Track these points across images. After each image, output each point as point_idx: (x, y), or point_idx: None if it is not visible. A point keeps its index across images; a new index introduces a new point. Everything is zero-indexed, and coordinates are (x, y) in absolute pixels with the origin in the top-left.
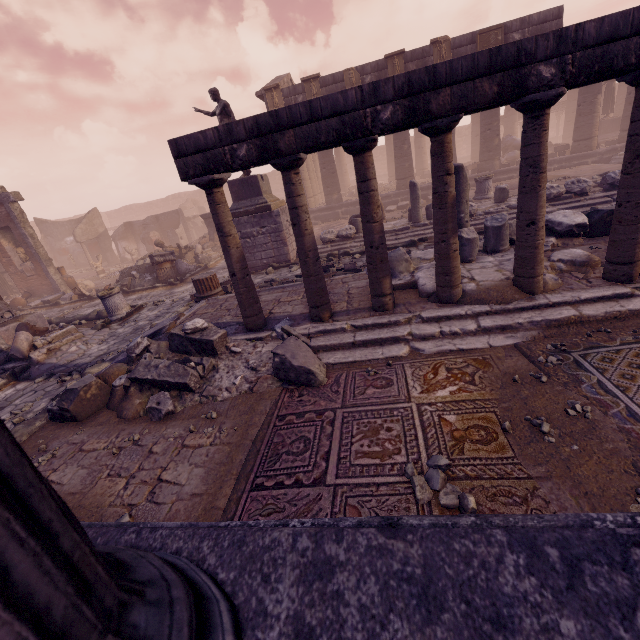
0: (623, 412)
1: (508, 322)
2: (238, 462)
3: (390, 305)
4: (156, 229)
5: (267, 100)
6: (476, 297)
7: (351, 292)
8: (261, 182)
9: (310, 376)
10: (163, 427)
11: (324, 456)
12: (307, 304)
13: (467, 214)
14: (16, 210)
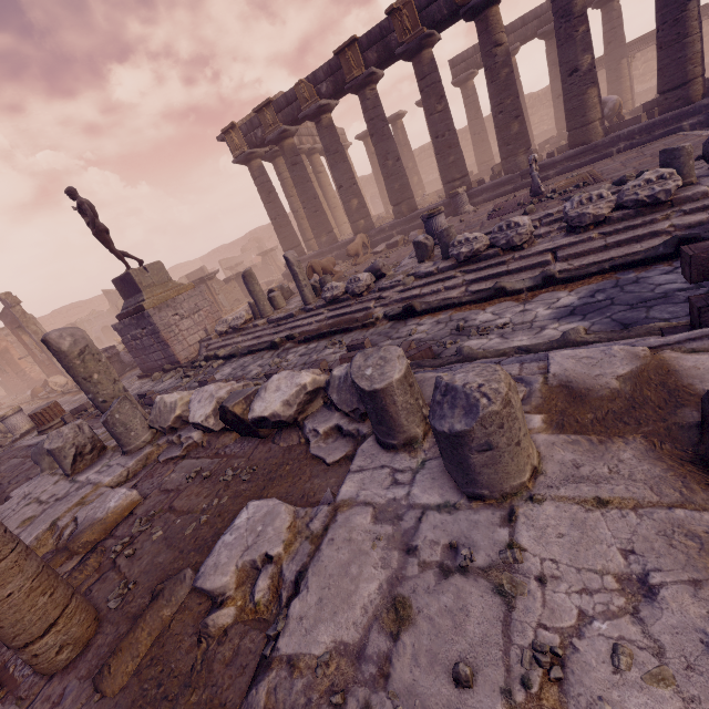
0: None
1: None
2: None
3: None
4: None
5: (229, 144)
6: None
7: (8, 489)
8: (139, 277)
9: None
10: None
11: None
12: None
13: (99, 392)
14: (18, 312)
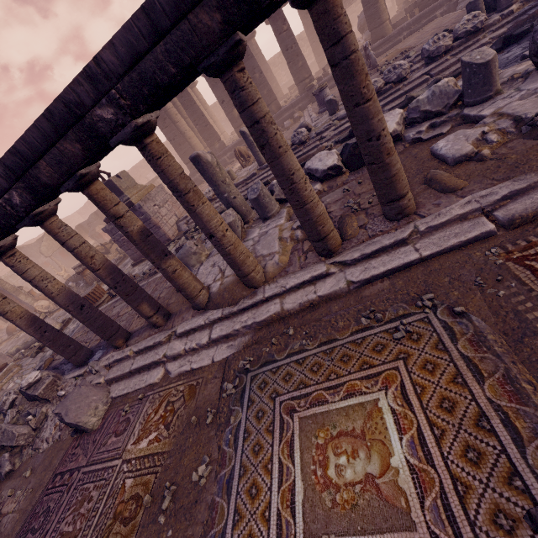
0: (226, 475)
1: (228, 330)
2: (14, 535)
3: (160, 322)
4: (100, 223)
5: None
6: (215, 301)
7: (160, 296)
8: (118, 182)
9: (81, 427)
10: (1, 489)
11: (43, 537)
12: (128, 319)
13: (231, 191)
14: None
